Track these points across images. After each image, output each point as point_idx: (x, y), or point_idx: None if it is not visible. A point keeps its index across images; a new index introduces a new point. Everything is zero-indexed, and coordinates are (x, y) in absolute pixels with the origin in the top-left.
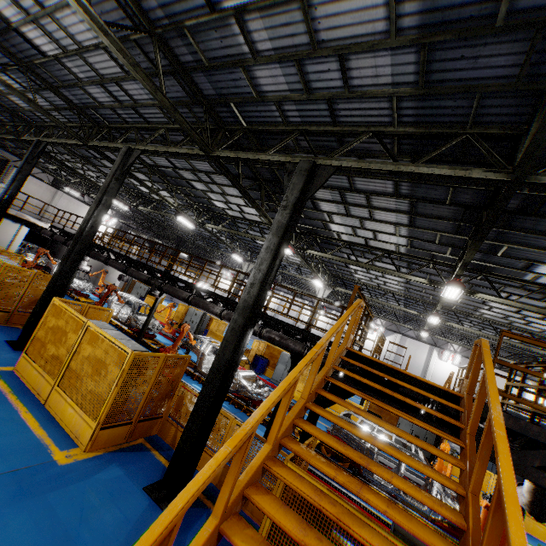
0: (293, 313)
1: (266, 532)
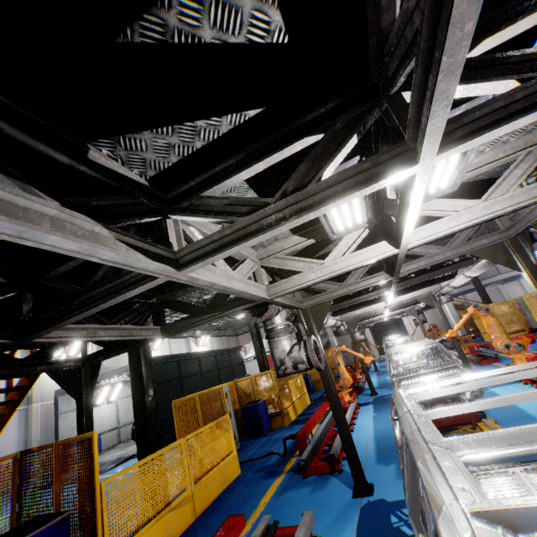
0: None
1: (12, 519)
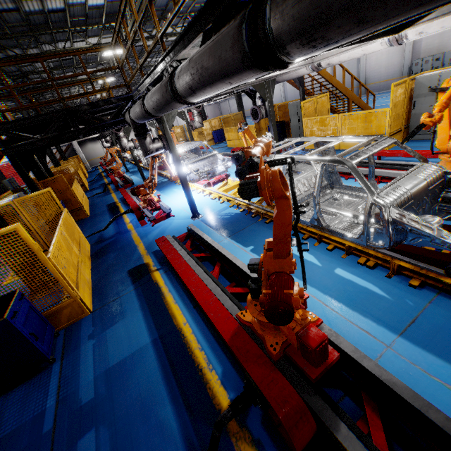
0: None
1: None
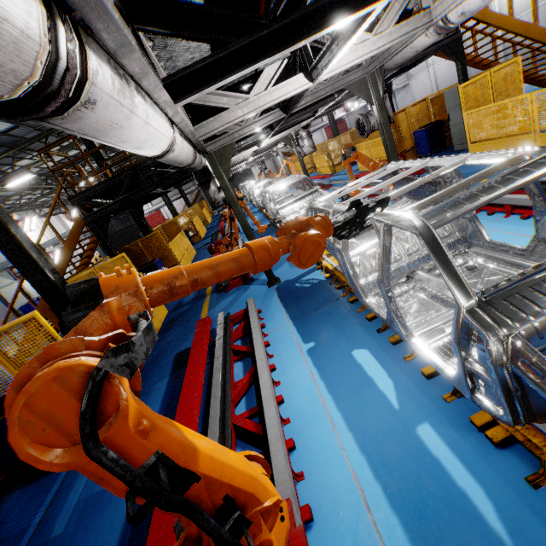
0: None
1: None
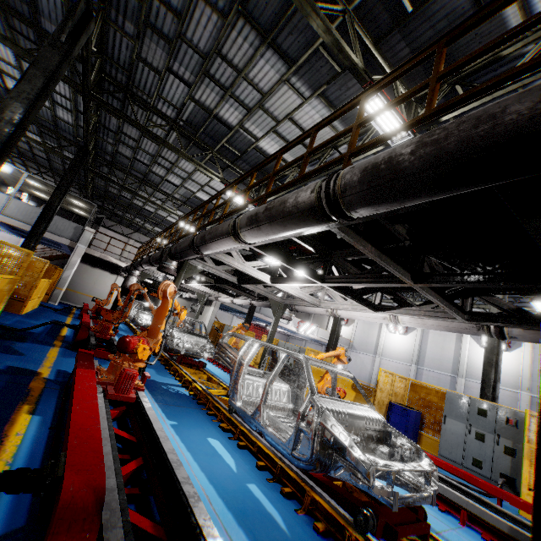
0: (448, 354)
1: None
